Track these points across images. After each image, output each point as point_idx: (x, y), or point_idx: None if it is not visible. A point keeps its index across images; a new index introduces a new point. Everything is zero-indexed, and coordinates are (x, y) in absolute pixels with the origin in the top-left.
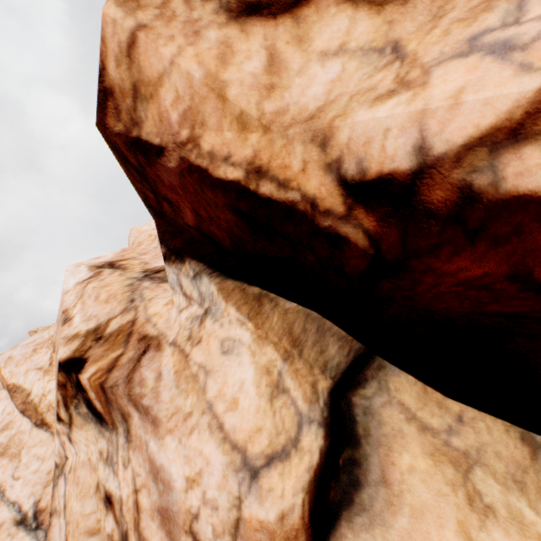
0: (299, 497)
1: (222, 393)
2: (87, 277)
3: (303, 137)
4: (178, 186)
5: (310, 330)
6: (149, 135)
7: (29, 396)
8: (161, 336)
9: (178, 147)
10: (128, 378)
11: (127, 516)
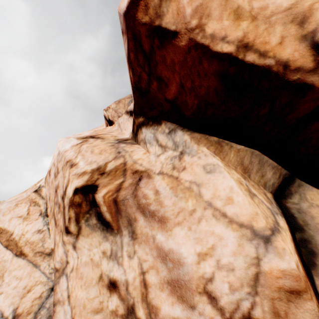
0: (296, 256)
1: (216, 195)
2: (79, 142)
3: (284, 20)
4: (178, 63)
5: (254, 162)
6: (167, 24)
7: (11, 235)
8: (148, 170)
9: (188, 32)
10: (133, 194)
11: (133, 293)
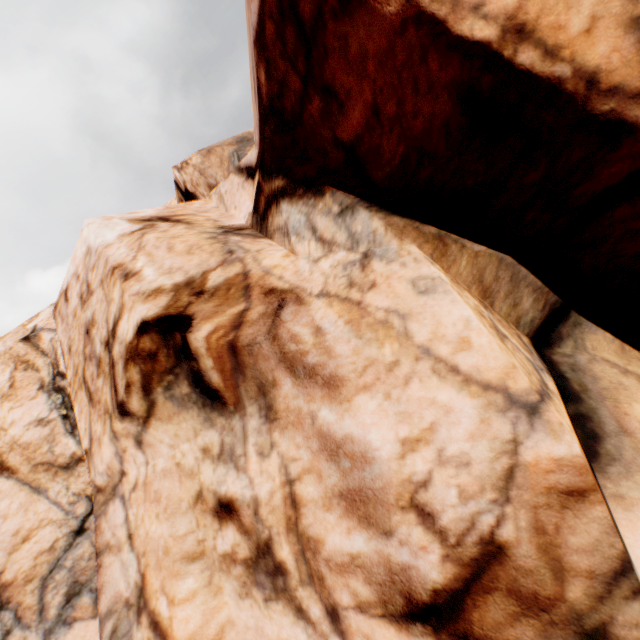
0: (576, 438)
1: (439, 335)
2: (135, 229)
3: None
4: (375, 55)
5: (503, 278)
6: None
7: None
8: (296, 289)
9: None
10: (270, 335)
11: (269, 520)
